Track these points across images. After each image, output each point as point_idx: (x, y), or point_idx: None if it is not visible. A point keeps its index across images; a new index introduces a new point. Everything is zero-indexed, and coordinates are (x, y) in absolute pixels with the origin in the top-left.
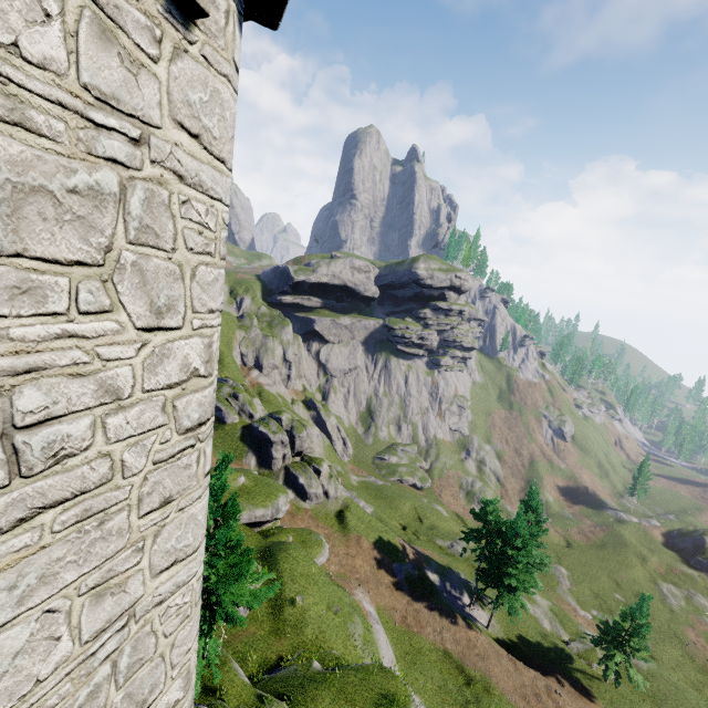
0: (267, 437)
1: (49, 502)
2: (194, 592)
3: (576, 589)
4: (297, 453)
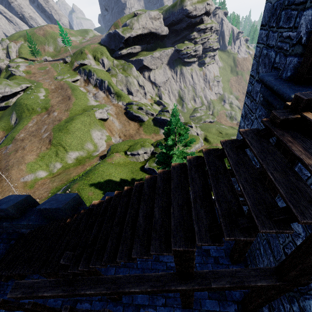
0: (166, 120)
1: None
2: None
3: None
4: None
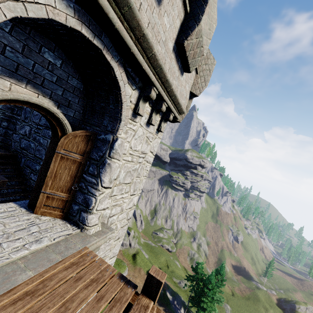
0: None
1: None
2: None
3: None
4: None
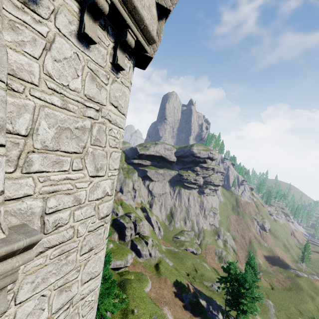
0: (123, 225)
1: (51, 245)
2: (96, 295)
3: (278, 313)
4: (137, 233)
